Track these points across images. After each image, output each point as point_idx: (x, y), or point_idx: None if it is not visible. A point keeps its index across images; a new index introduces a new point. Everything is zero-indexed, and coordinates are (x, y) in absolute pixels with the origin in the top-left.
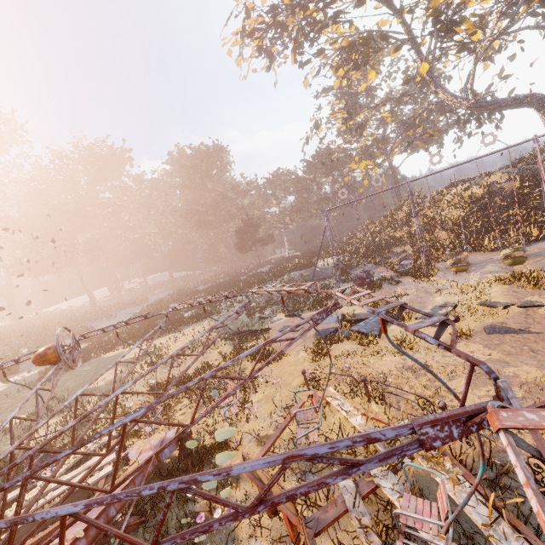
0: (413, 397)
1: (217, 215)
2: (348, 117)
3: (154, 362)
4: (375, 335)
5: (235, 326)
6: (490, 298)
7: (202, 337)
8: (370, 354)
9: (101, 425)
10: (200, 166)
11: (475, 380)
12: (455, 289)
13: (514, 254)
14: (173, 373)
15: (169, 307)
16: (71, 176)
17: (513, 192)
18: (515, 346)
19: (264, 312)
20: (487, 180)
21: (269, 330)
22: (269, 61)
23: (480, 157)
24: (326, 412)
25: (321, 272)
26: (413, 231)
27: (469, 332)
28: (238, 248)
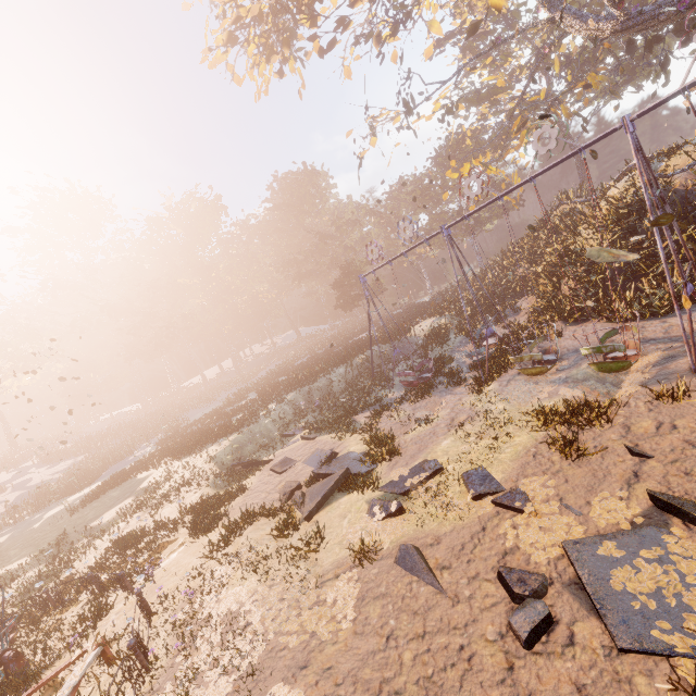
0: (168, 691)
1: (318, 262)
2: (407, 112)
3: (140, 504)
4: (303, 516)
5: (255, 446)
6: (492, 462)
7: (199, 470)
8: (246, 565)
9: (6, 609)
10: (293, 201)
11: (238, 690)
12: (484, 422)
13: (631, 342)
14: (150, 520)
15: (248, 397)
16: (161, 246)
17: (693, 192)
18: (387, 611)
19: (302, 420)
20: (668, 164)
21: (269, 463)
22: (282, 62)
23: (537, 173)
24: (113, 671)
25: (403, 348)
26: (539, 272)
27: (375, 552)
28: (337, 306)
